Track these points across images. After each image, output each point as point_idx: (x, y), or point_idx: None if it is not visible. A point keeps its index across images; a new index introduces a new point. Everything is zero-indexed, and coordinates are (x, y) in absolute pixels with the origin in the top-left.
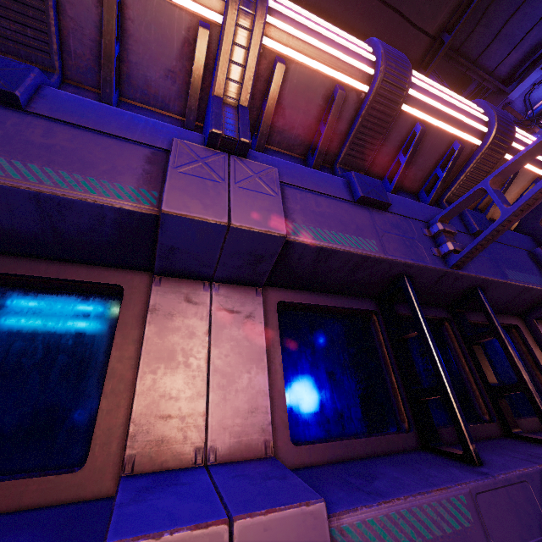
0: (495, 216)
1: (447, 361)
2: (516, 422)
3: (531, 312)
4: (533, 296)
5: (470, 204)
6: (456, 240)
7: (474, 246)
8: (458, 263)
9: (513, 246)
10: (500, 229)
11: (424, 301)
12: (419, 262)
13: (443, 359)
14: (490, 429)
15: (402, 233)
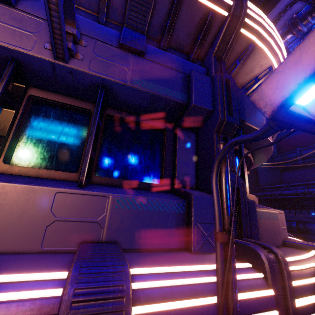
0: (186, 50)
1: (80, 137)
2: (90, 175)
3: (178, 121)
4: (169, 106)
5: (72, 3)
6: (93, 47)
7: (51, 35)
8: (61, 56)
9: (169, 67)
10: (58, 16)
11: (66, 93)
12: (16, 47)
13: (76, 135)
14: (65, 175)
15: (19, 26)
